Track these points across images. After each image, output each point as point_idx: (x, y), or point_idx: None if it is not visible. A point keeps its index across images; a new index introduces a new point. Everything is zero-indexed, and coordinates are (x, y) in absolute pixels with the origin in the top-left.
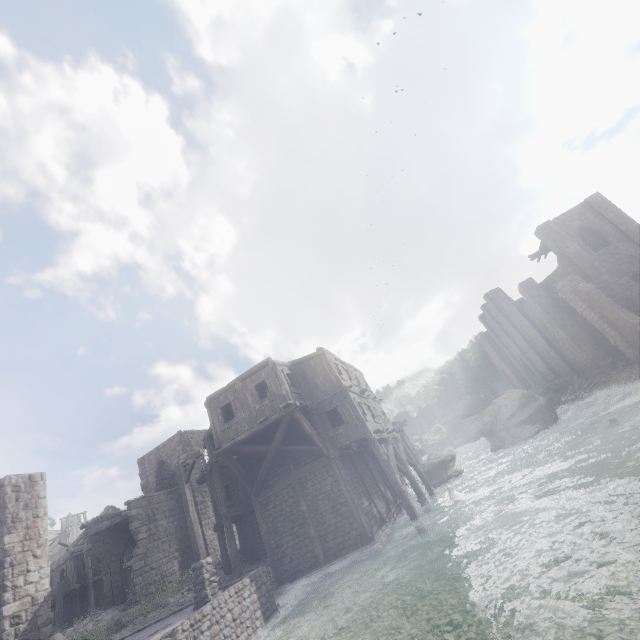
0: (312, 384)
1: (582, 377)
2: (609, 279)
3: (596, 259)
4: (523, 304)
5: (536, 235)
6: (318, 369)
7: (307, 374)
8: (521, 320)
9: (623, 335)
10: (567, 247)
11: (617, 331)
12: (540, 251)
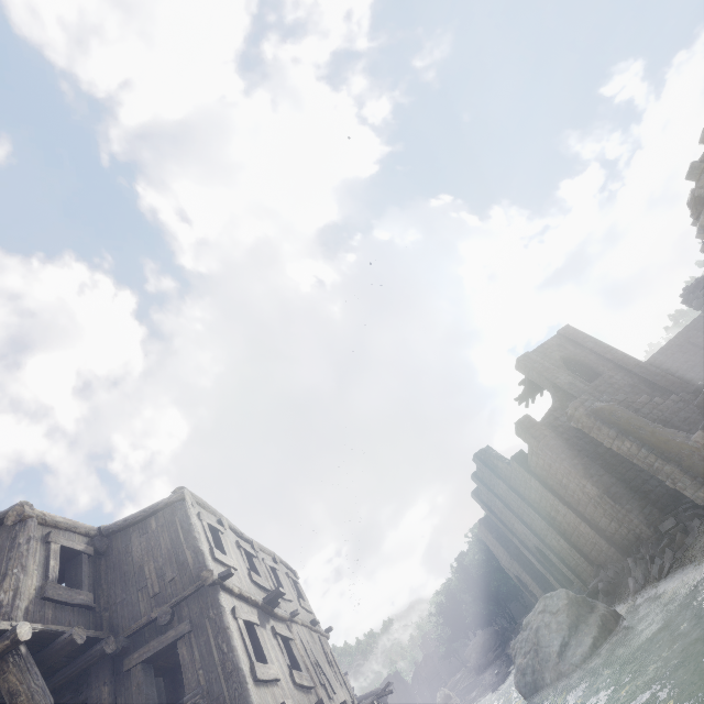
0: (134, 578)
1: (640, 559)
2: (626, 398)
3: (594, 390)
4: (525, 458)
5: (518, 369)
6: (160, 536)
7: (132, 552)
8: (527, 483)
9: (683, 469)
10: (557, 378)
11: (672, 463)
12: (526, 391)
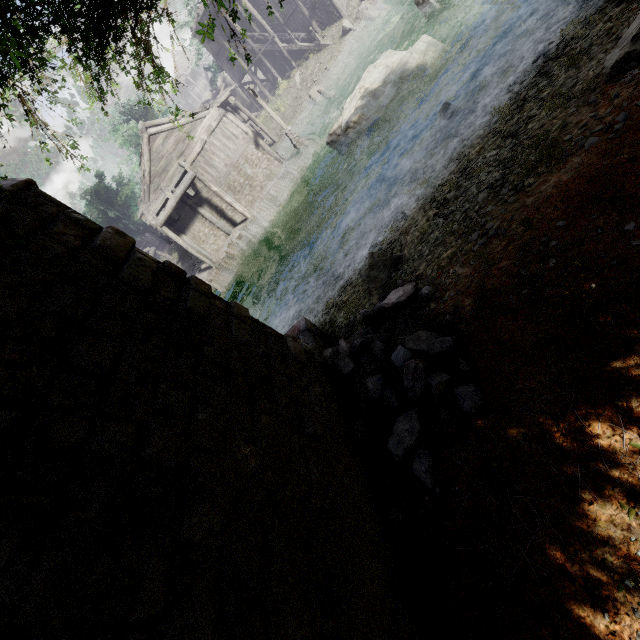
0: None
1: None
2: None
3: None
4: None
5: None
6: None
7: None
8: None
9: None
10: None
11: None
12: None
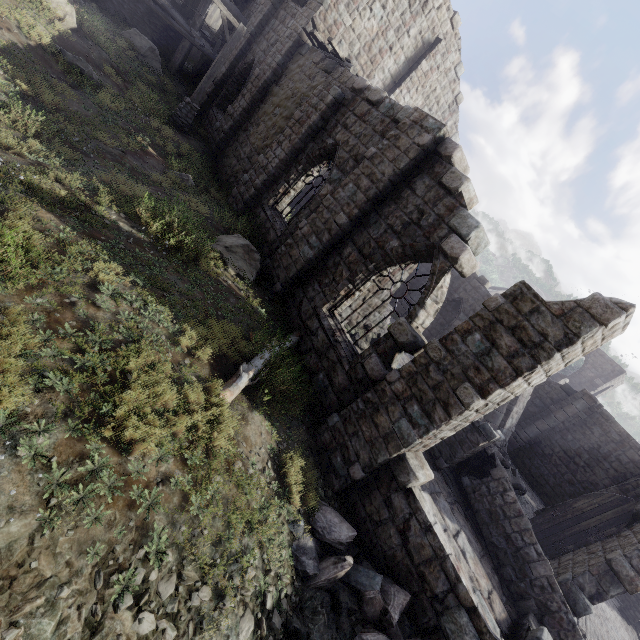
0: None
1: None
2: None
3: None
4: None
5: None
6: None
7: None
8: None
9: None
10: None
11: None
12: None
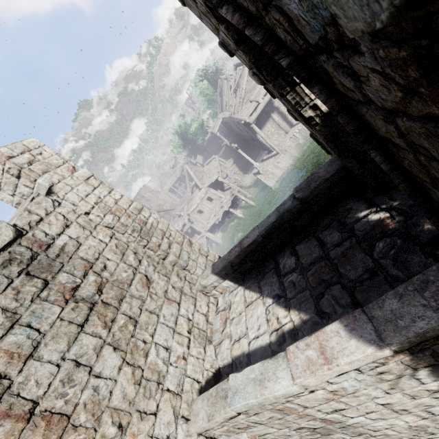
0: None
1: None
2: None
3: None
4: None
5: None
6: None
7: None
8: None
9: None
10: None
11: None
12: None
